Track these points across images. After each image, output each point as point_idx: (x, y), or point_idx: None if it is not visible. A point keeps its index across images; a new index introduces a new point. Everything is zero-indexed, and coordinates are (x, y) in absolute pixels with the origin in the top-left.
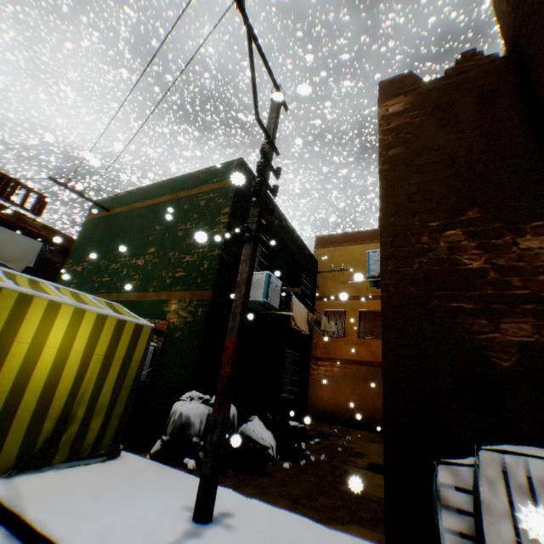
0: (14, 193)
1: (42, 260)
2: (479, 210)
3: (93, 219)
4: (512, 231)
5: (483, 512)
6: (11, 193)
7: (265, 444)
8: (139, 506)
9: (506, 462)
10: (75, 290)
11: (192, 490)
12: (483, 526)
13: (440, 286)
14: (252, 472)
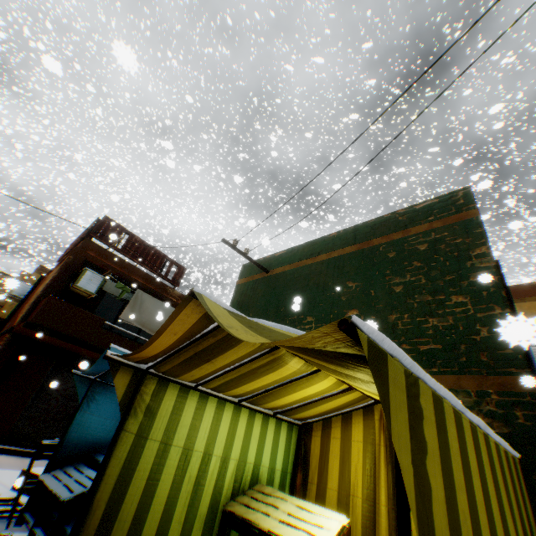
0: (160, 265)
1: None
2: None
3: (246, 283)
4: None
5: None
6: (158, 266)
7: None
8: None
9: None
10: None
11: None
12: None
13: None
14: None
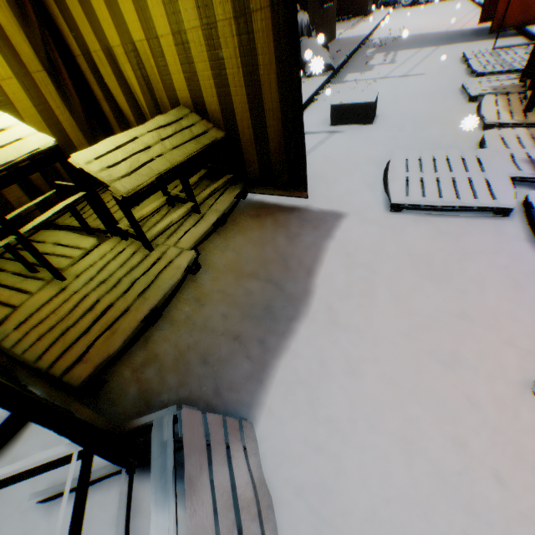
0: None
1: None
2: None
3: None
4: None
5: None
6: None
7: None
8: None
9: None
10: None
11: None
12: None
13: None
14: None
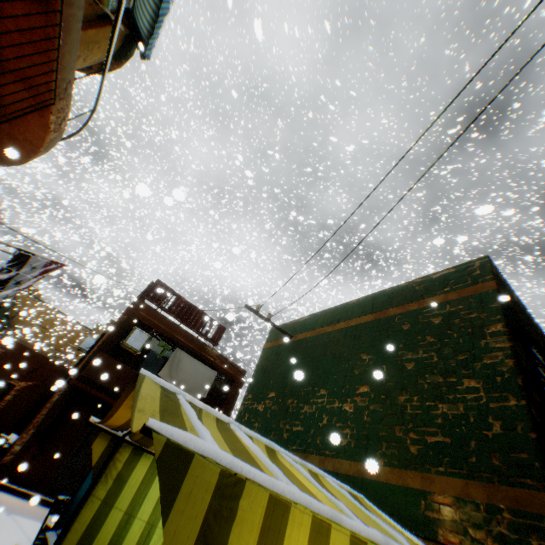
0: (201, 325)
1: (211, 390)
2: None
3: (272, 347)
4: None
5: None
6: (200, 325)
7: None
8: None
9: None
10: (311, 466)
11: None
12: None
13: None
14: None
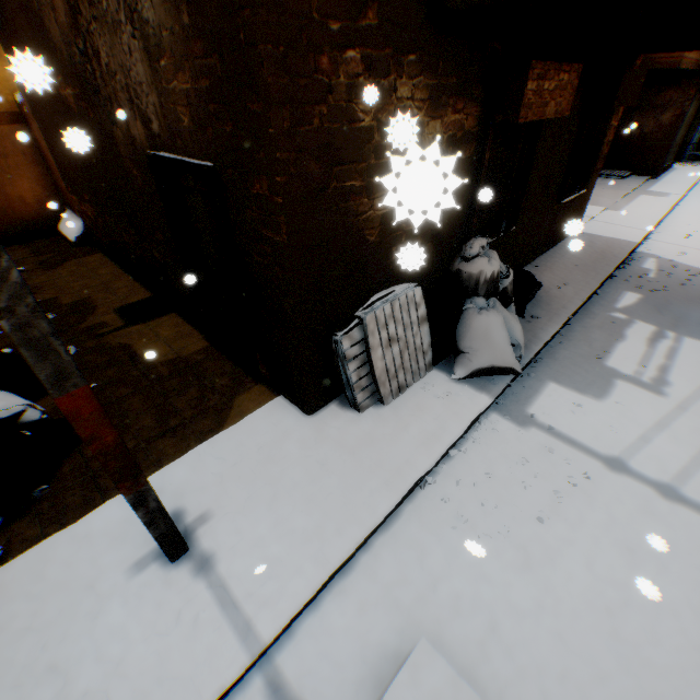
0: None
1: None
2: (380, 14)
3: None
4: (397, 68)
5: (372, 352)
6: None
7: (17, 413)
8: (104, 647)
9: (377, 316)
10: None
11: (87, 559)
12: (372, 359)
13: (340, 159)
14: (63, 457)
